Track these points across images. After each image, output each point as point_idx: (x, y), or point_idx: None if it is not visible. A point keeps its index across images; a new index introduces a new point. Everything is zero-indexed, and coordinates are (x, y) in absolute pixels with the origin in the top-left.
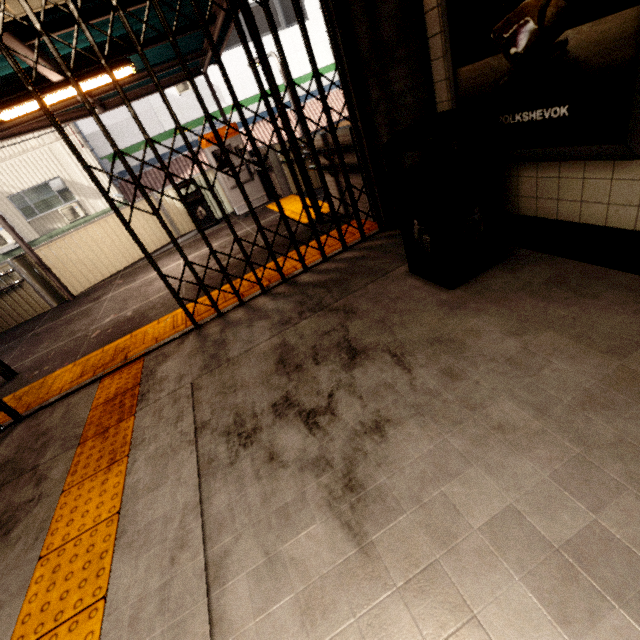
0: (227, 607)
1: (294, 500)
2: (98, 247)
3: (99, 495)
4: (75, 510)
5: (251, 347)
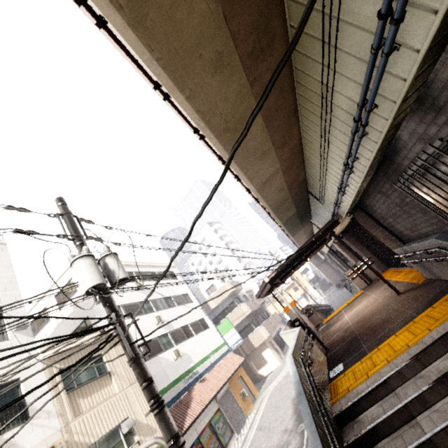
0: None
1: None
2: None
3: None
4: None
5: None
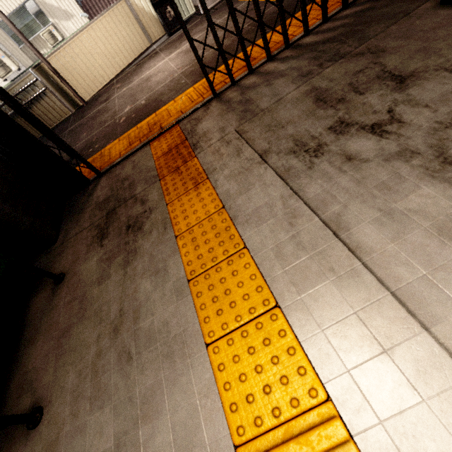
0: (360, 241)
1: (390, 178)
2: (91, 56)
3: (199, 202)
4: (185, 211)
5: (280, 98)
